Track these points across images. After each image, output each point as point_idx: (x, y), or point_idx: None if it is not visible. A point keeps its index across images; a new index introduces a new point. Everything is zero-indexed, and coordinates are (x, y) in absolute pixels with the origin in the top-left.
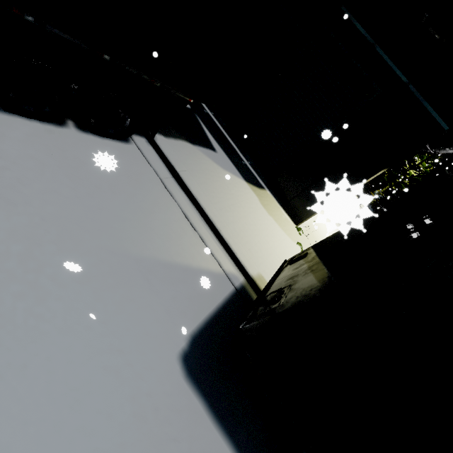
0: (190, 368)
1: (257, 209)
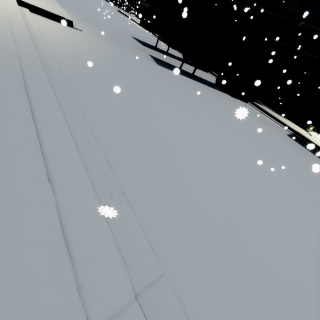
0: (290, 137)
1: (287, 121)
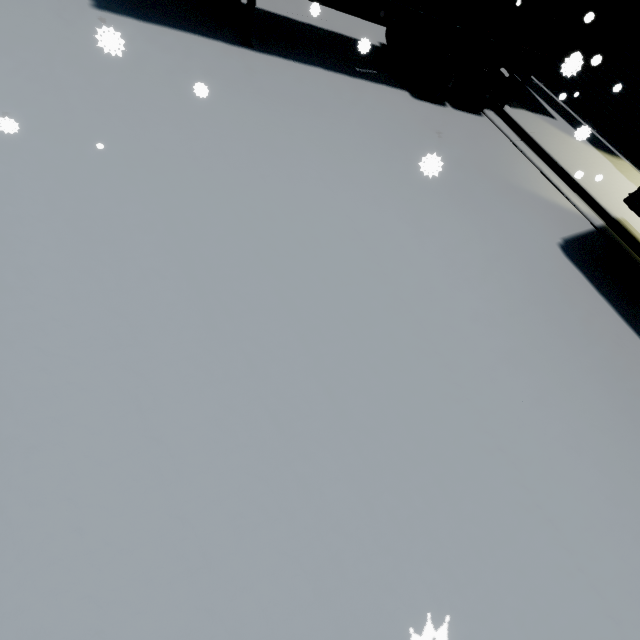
0: (568, 254)
1: (613, 172)
